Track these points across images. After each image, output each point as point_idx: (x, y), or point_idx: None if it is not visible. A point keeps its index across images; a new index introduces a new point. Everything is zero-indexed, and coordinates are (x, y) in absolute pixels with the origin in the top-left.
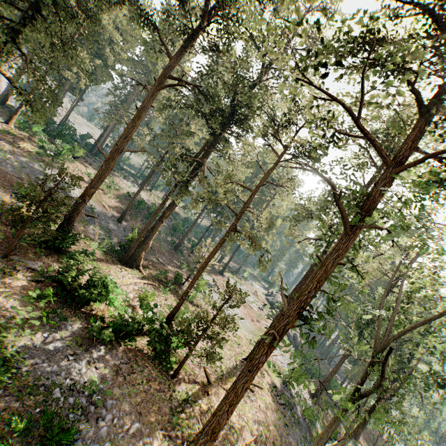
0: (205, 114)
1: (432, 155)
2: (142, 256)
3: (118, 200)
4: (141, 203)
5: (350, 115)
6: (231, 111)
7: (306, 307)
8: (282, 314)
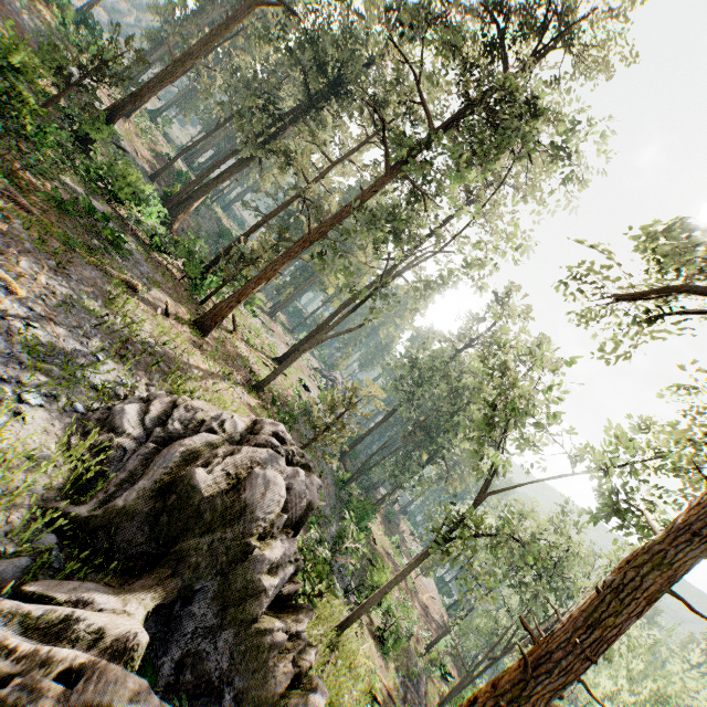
0: (304, 67)
1: (452, 120)
2: (180, 219)
3: (154, 155)
4: (184, 174)
5: (415, 78)
6: (335, 77)
7: (340, 220)
8: (320, 220)
